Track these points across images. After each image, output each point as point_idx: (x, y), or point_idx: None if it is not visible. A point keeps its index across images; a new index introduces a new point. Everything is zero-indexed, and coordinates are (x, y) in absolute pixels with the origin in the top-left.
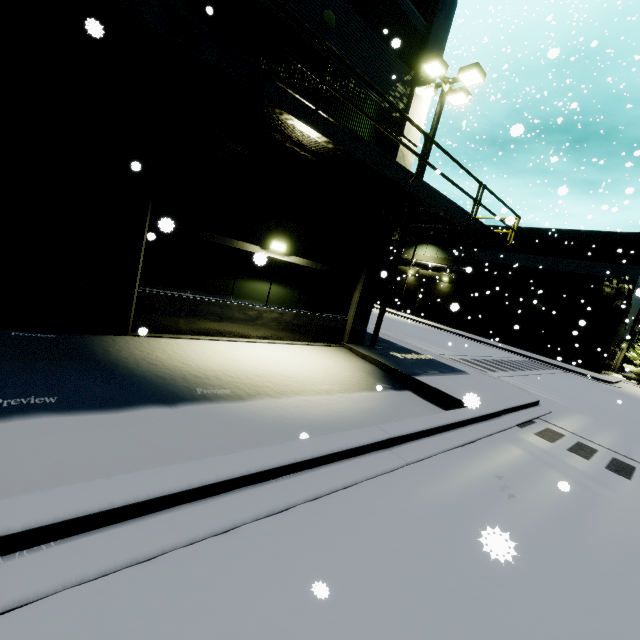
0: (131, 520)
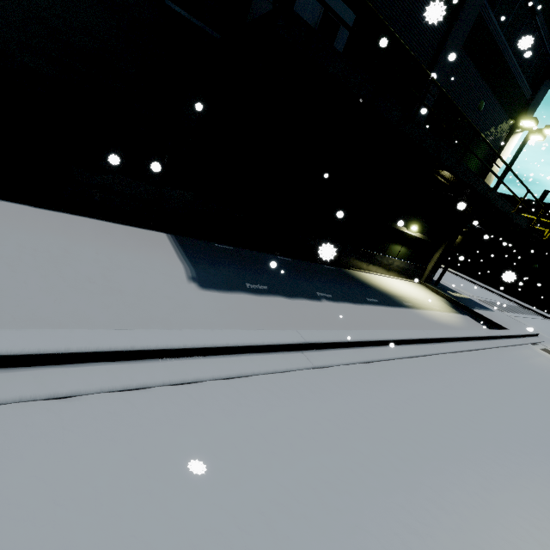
0: (448, 342)
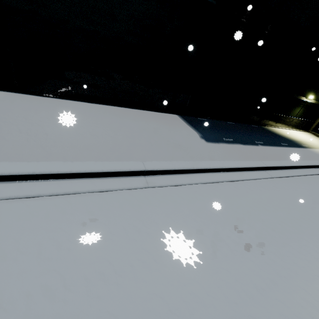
0: None
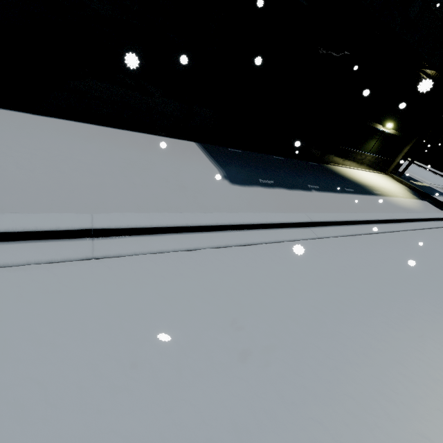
0: (411, 222)
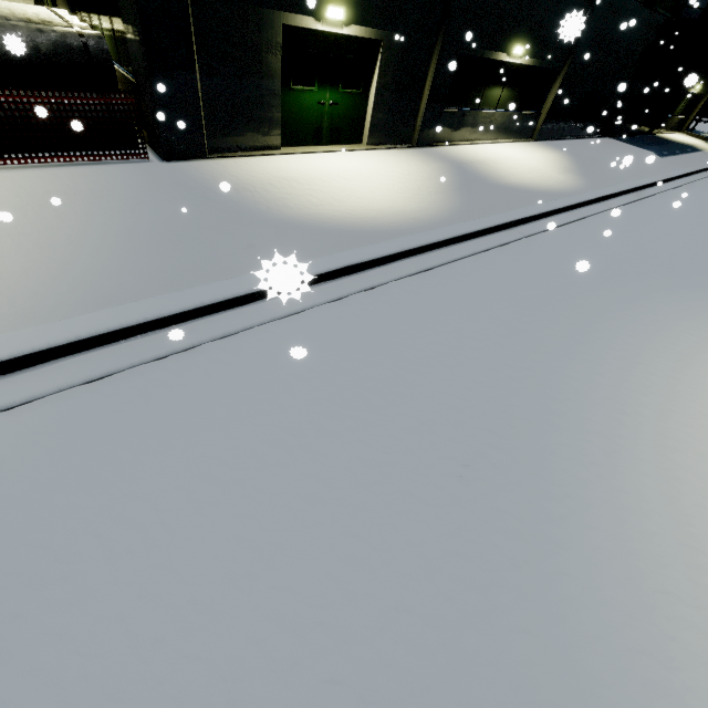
0: None
